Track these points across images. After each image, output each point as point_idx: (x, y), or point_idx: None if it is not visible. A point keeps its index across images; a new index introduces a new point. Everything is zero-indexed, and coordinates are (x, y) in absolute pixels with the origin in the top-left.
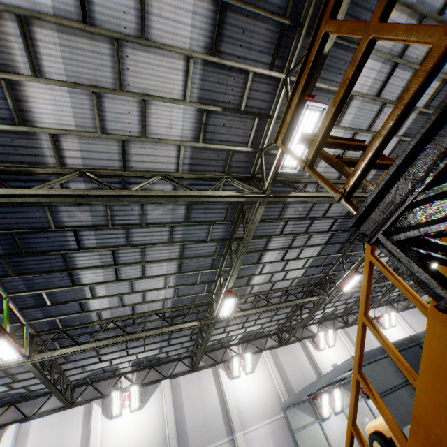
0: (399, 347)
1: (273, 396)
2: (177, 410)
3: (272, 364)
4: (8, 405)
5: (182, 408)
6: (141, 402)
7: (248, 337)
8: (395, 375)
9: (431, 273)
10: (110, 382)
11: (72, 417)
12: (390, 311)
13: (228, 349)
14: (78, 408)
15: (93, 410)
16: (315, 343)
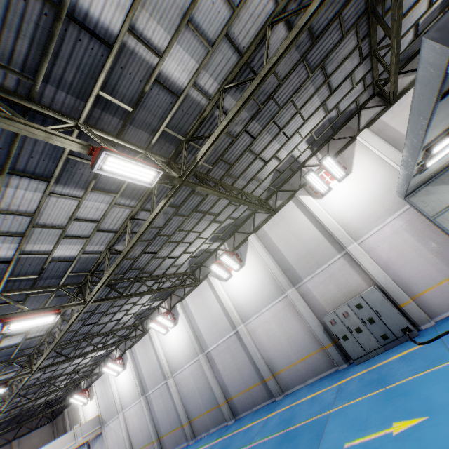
0: None
1: (394, 183)
2: (274, 254)
3: (379, 145)
4: (170, 295)
5: (278, 251)
6: (241, 261)
7: (322, 137)
8: None
9: None
10: (212, 258)
11: (204, 289)
12: None
13: (303, 169)
14: (204, 283)
15: (211, 281)
16: None
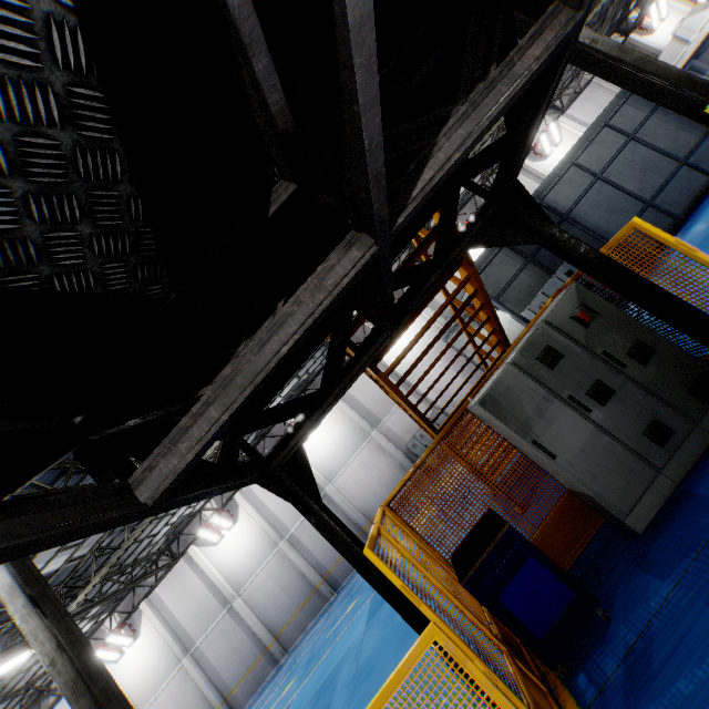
0: None
1: (434, 333)
2: (352, 403)
3: None
4: None
5: (355, 400)
6: None
7: None
8: (512, 264)
9: (252, 456)
10: (279, 425)
11: None
12: (548, 125)
13: (365, 324)
14: None
15: None
16: None
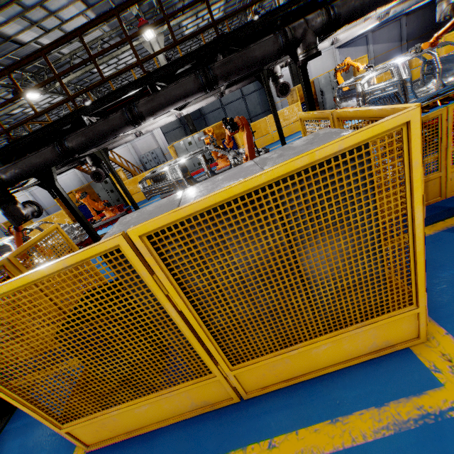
0: None
1: None
2: None
3: None
4: None
5: None
6: None
7: None
8: (176, 124)
9: None
10: None
11: None
12: None
13: None
14: None
15: None
16: None
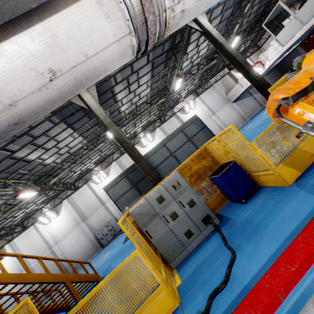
0: (132, 168)
1: None
2: (76, 208)
3: (118, 168)
4: None
5: (78, 206)
6: (58, 213)
7: (100, 161)
8: (126, 186)
9: None
10: (38, 213)
11: (30, 231)
12: (189, 101)
13: (92, 171)
14: (30, 228)
15: (37, 226)
16: (142, 144)
